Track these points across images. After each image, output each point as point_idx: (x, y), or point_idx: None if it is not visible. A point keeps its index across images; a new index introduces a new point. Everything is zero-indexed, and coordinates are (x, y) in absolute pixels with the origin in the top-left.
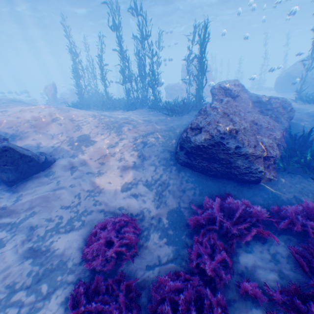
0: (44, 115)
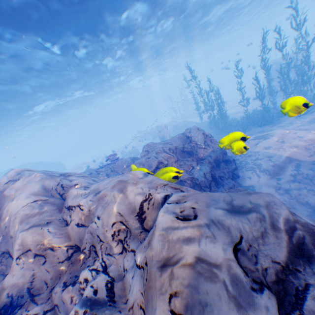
0: (312, 137)
